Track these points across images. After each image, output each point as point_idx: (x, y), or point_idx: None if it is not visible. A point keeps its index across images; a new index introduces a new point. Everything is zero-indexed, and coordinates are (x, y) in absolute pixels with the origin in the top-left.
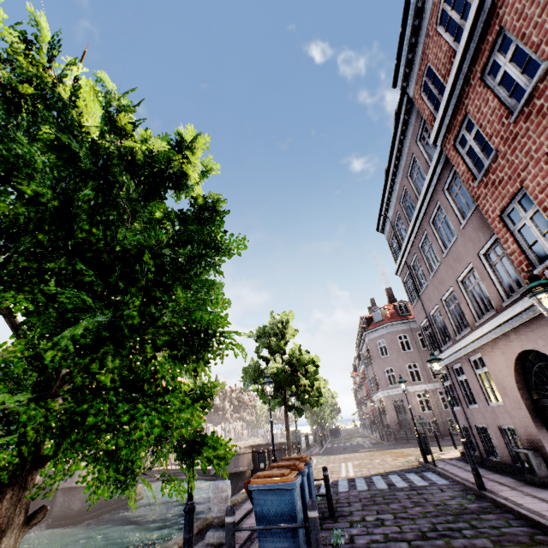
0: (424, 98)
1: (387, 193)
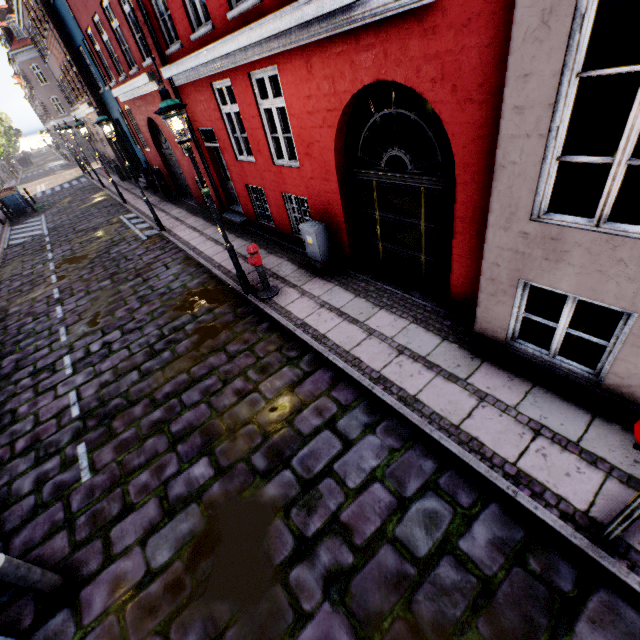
0: None
1: None
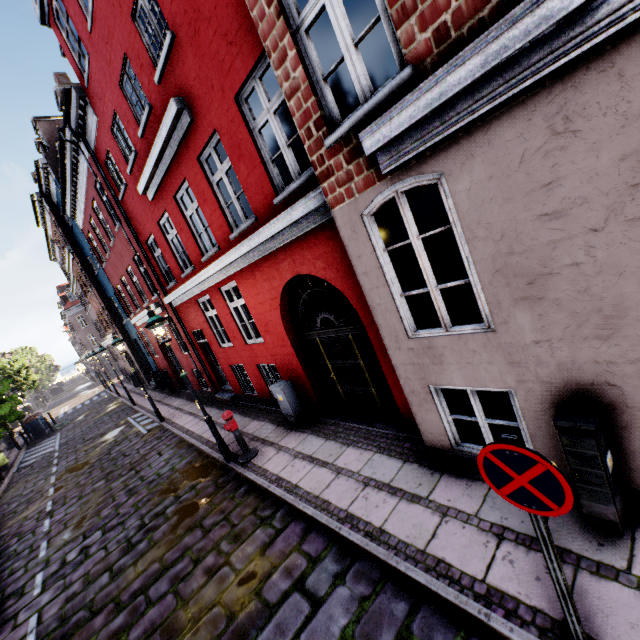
0: (59, 246)
1: (52, 250)
